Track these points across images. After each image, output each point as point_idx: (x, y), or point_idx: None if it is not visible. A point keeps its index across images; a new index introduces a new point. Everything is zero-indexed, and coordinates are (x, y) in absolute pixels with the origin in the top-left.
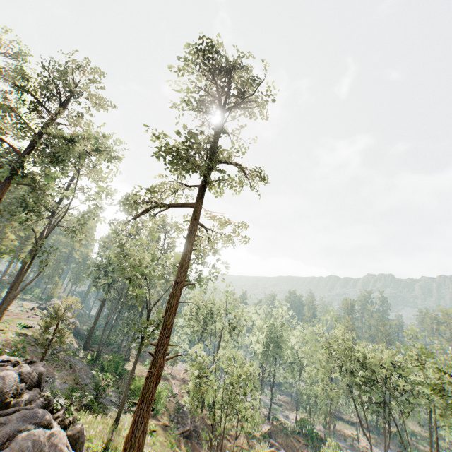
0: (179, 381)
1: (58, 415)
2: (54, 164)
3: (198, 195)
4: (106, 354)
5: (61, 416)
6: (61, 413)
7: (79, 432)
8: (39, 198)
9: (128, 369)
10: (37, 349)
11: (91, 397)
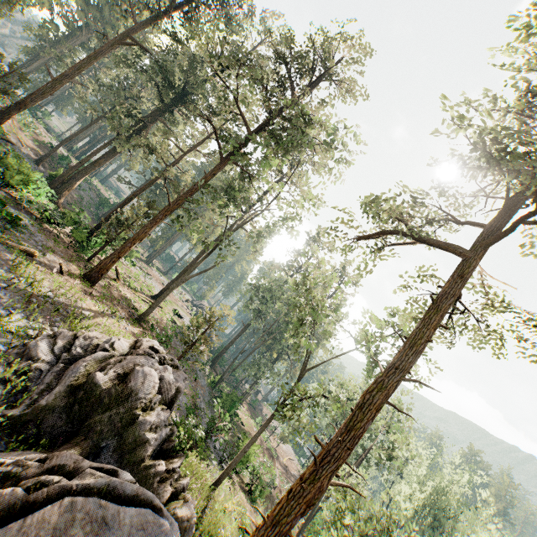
0: (281, 466)
1: (175, 467)
2: (278, 149)
3: (477, 239)
4: (225, 382)
5: (176, 469)
6: (178, 465)
7: (188, 521)
8: (243, 189)
9: (239, 414)
10: (178, 342)
11: (202, 434)
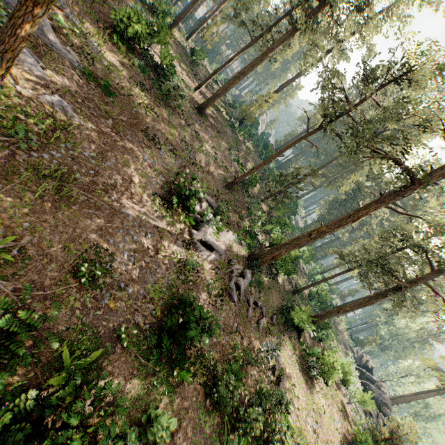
0: None
1: None
2: None
3: None
4: None
5: None
6: None
7: None
8: None
9: None
10: None
11: None
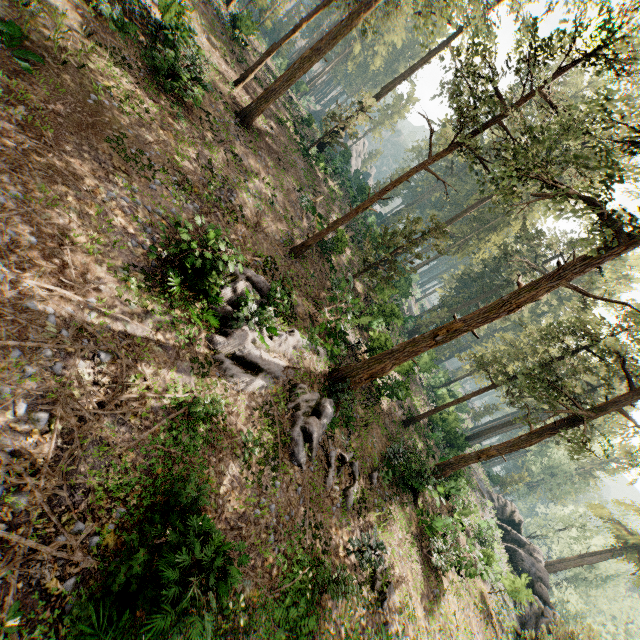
0: None
1: None
2: None
3: None
4: None
5: None
6: None
7: None
8: None
9: None
10: None
11: None
